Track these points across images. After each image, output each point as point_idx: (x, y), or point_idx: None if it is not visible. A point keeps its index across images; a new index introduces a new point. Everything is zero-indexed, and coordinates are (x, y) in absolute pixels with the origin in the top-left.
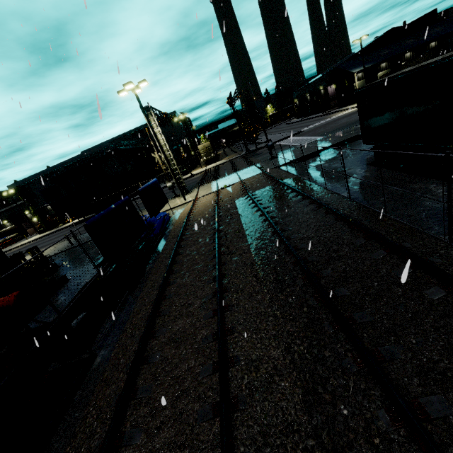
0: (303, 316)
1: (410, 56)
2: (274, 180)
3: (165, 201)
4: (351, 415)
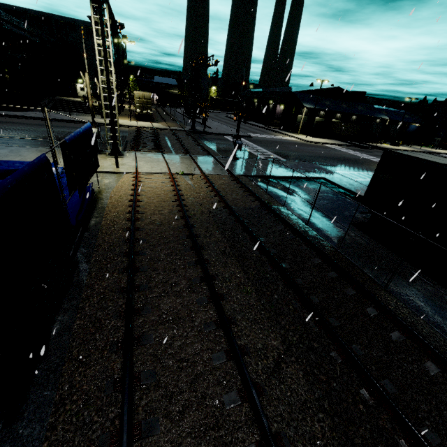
0: None
1: (339, 117)
2: (258, 199)
3: (96, 166)
4: None
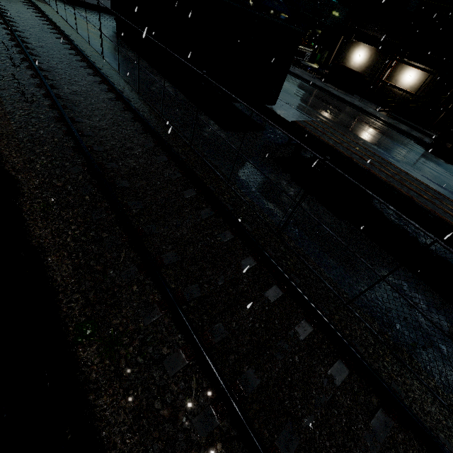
0: (3, 48)
1: None
2: None
3: None
4: (11, 66)
